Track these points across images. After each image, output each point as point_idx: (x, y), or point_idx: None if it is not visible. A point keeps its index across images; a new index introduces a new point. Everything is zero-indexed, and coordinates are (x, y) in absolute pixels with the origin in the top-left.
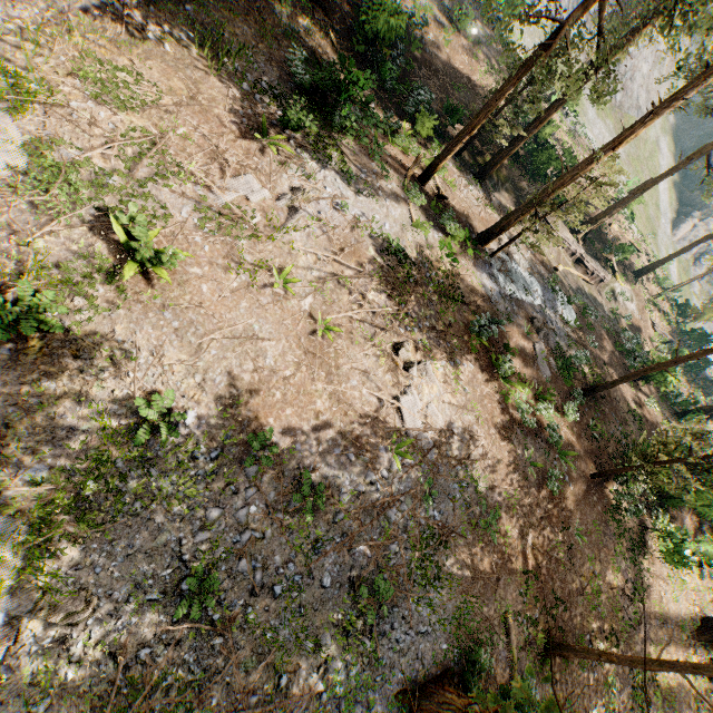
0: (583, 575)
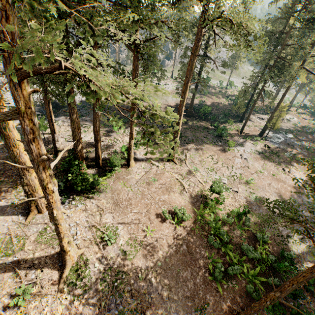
0: None
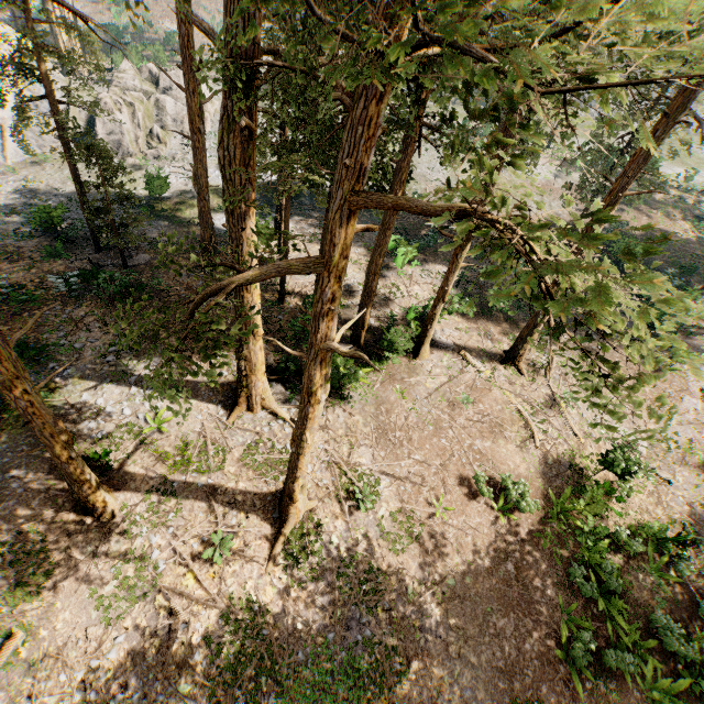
0: None
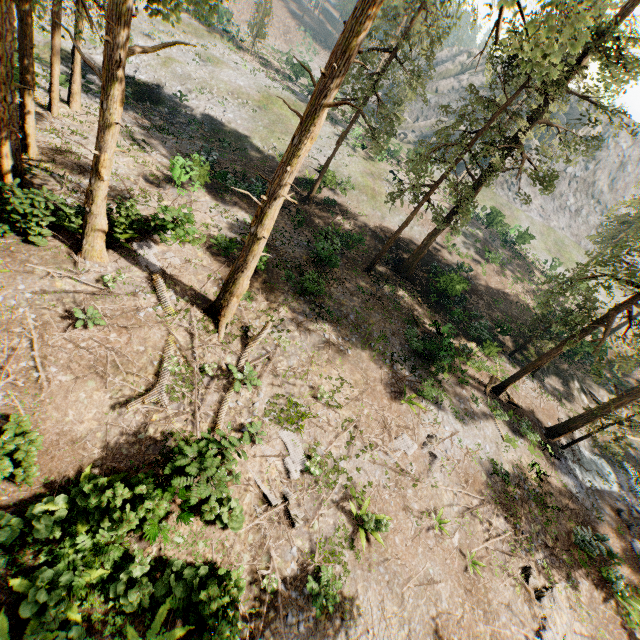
0: None
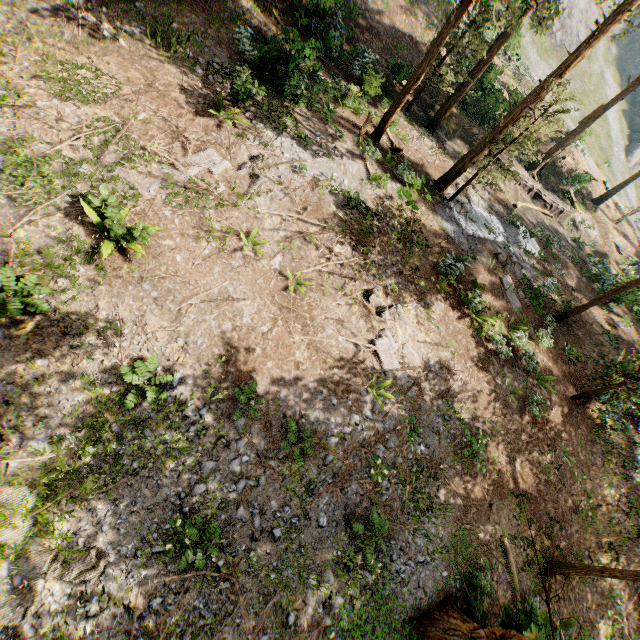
0: (574, 494)
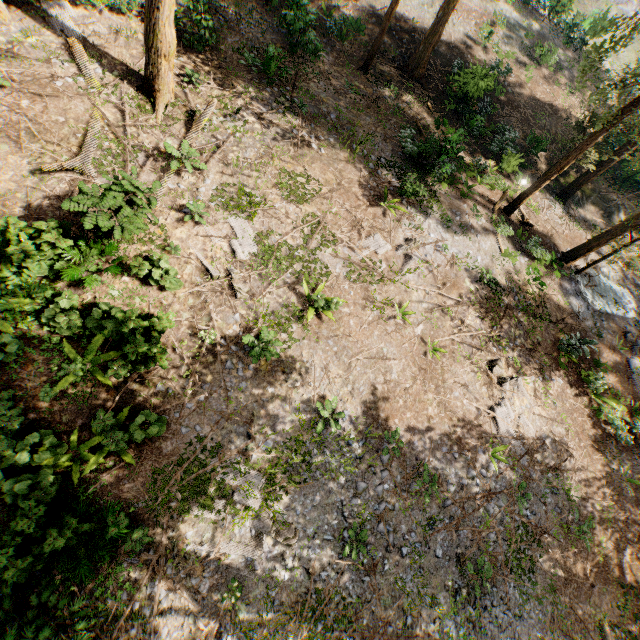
0: None
